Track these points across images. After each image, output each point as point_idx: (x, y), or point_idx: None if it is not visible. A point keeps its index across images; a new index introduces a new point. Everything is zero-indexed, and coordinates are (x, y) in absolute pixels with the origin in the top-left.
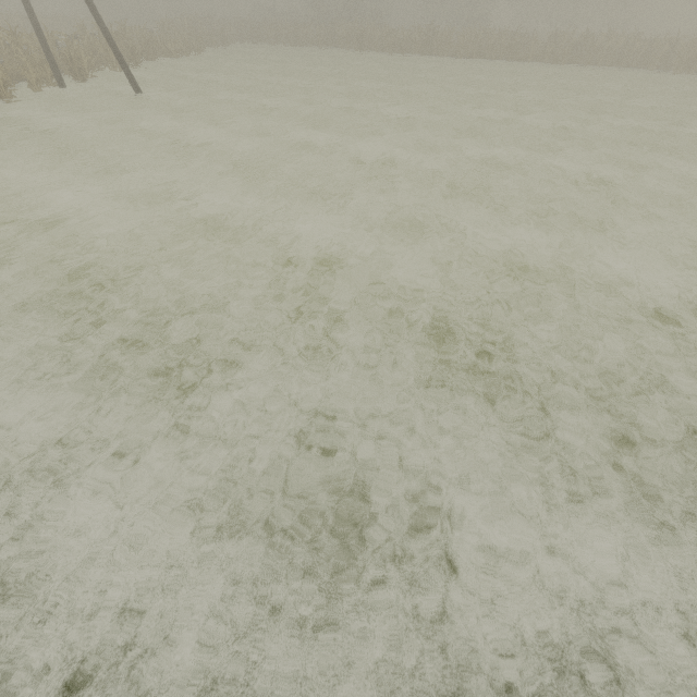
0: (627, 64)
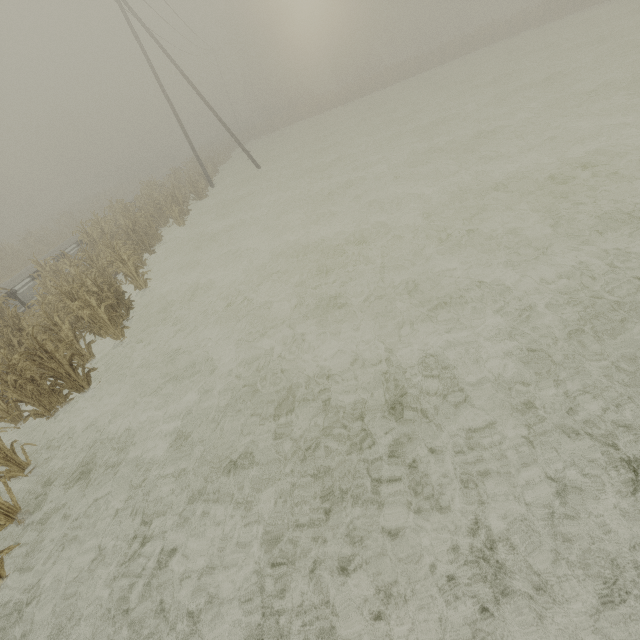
0: (500, 39)
